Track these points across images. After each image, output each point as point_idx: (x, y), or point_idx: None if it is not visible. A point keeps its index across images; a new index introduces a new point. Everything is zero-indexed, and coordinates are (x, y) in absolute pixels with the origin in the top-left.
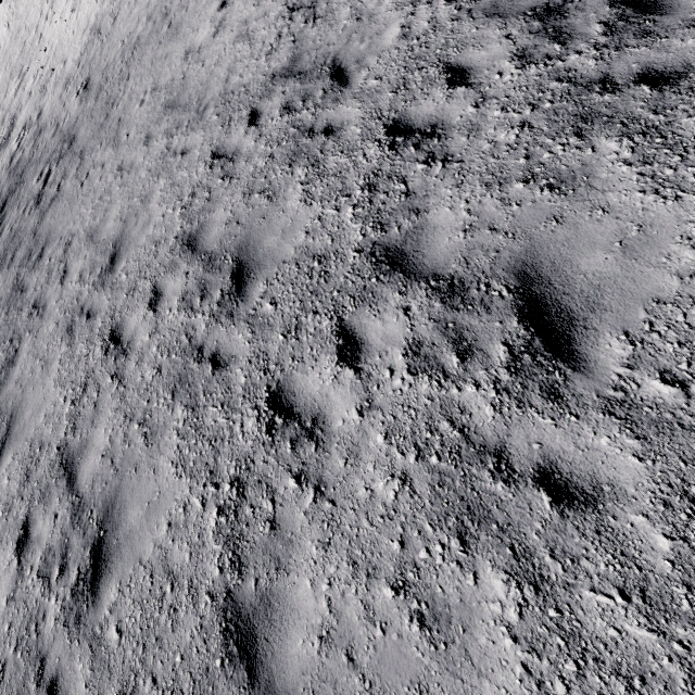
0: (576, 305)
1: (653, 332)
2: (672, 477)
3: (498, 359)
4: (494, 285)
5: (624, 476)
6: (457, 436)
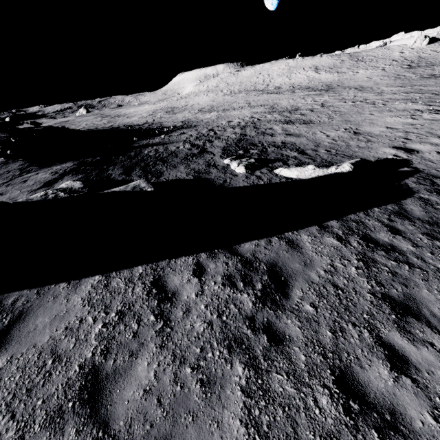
0: None
1: None
2: None
3: None
4: None
5: None
6: None
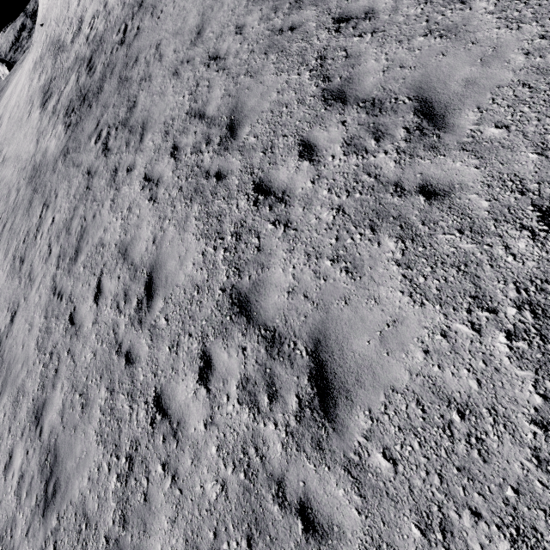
0: None
1: None
2: None
3: None
4: None
5: None
6: None
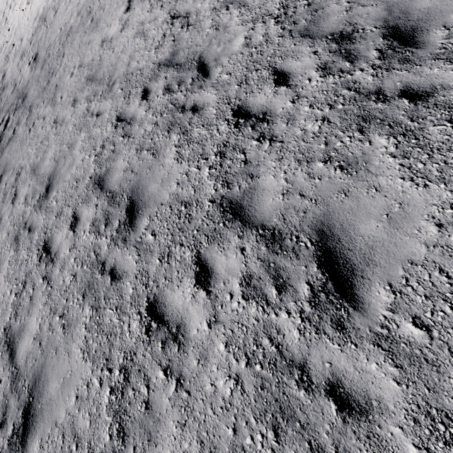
0: (356, 259)
1: (408, 286)
2: (420, 399)
3: (303, 295)
4: (302, 237)
5: (387, 395)
6: (274, 350)
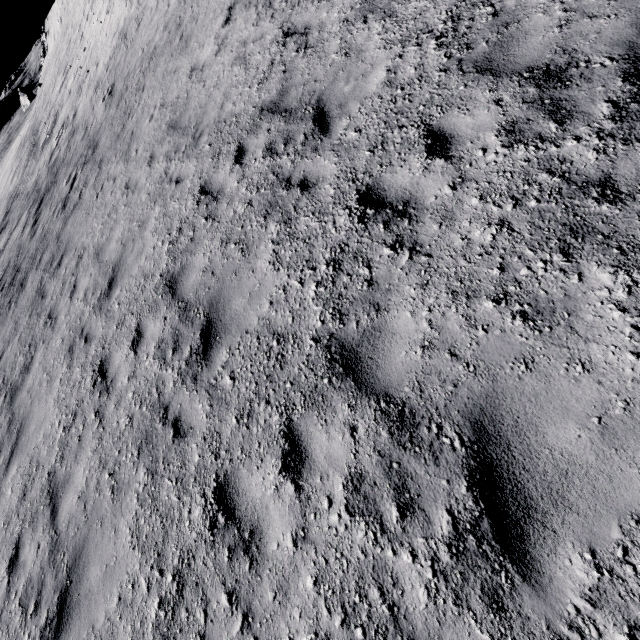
0: (535, 489)
1: (626, 563)
2: None
3: (440, 530)
4: (447, 429)
5: None
6: (386, 613)
